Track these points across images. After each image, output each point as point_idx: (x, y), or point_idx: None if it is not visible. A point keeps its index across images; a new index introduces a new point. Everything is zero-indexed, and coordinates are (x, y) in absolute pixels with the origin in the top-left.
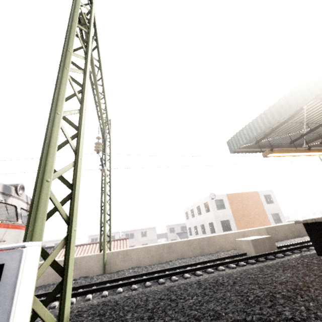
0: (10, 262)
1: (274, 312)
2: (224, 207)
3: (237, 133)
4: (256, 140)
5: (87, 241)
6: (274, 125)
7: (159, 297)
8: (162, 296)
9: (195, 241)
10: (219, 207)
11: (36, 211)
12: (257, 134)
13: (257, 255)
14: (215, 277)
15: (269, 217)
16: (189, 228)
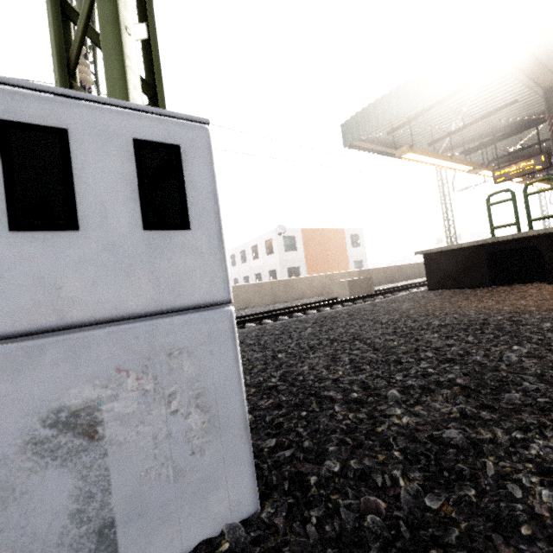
0: (190, 146)
1: (422, 324)
2: (295, 248)
3: (364, 109)
4: (391, 127)
5: None
6: (424, 104)
7: (254, 335)
8: (258, 334)
9: (267, 285)
10: (288, 247)
11: (127, 97)
12: (399, 115)
13: (354, 298)
14: (318, 315)
15: (351, 265)
16: (236, 280)
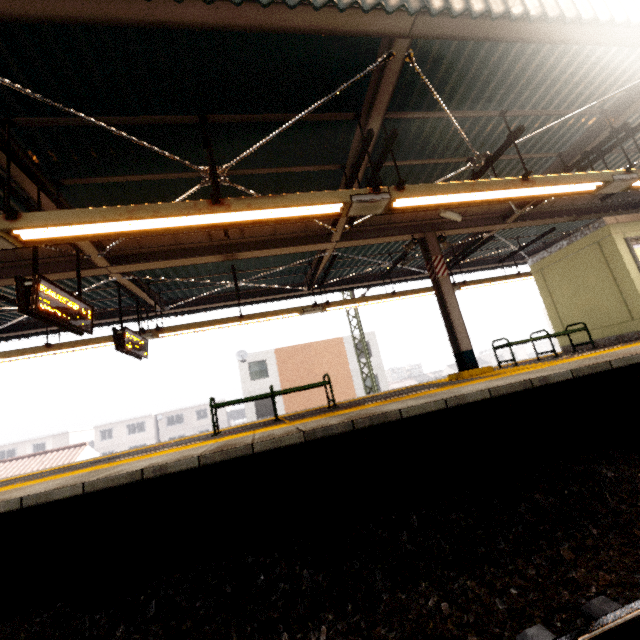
0: None
1: None
2: (267, 373)
3: None
4: None
5: (94, 436)
6: None
7: None
8: None
9: None
10: (256, 374)
11: None
12: None
13: None
14: None
15: (356, 383)
16: None
